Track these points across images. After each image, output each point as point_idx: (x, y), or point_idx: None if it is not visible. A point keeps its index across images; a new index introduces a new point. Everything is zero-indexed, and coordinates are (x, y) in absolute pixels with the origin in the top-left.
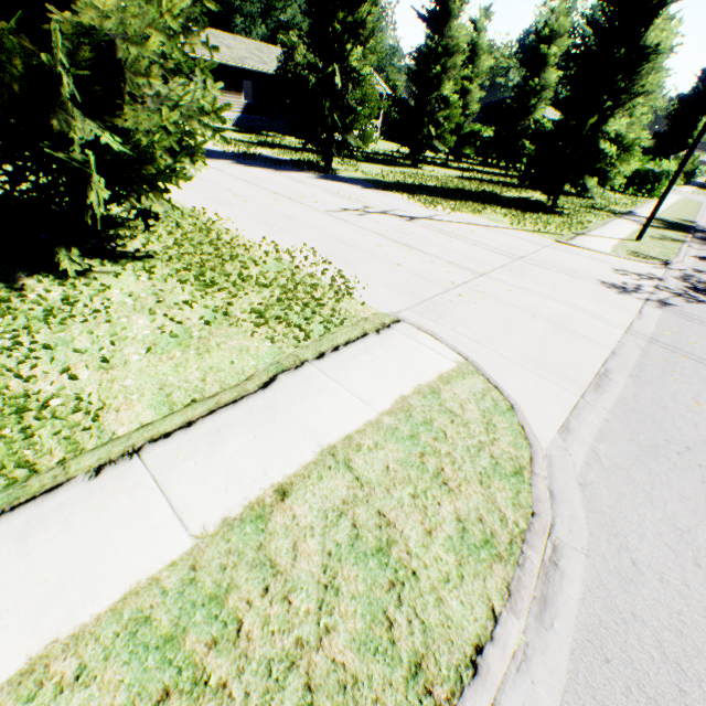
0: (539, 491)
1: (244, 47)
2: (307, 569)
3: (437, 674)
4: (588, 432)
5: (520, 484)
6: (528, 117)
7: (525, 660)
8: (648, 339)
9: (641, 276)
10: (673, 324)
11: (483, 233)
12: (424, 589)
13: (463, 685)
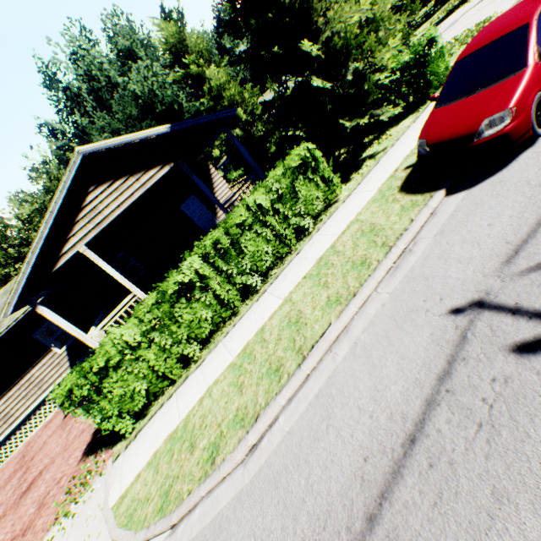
0: None
1: None
2: None
3: None
4: None
5: None
6: None
7: None
8: None
9: None
10: None
11: None
12: None
13: None
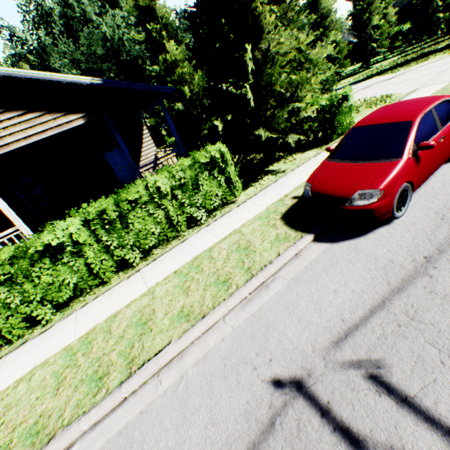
0: None
1: None
2: None
3: None
4: None
5: None
6: (434, 0)
7: None
8: None
9: None
10: None
11: (434, 64)
12: None
13: None
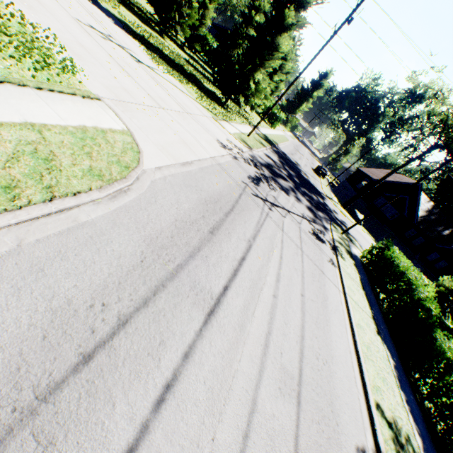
0: (133, 175)
1: None
2: (4, 151)
3: (58, 191)
4: (168, 173)
5: (126, 170)
6: (236, 50)
7: (98, 204)
8: (218, 163)
9: (237, 147)
10: (232, 165)
11: (178, 93)
12: (63, 175)
13: (68, 196)
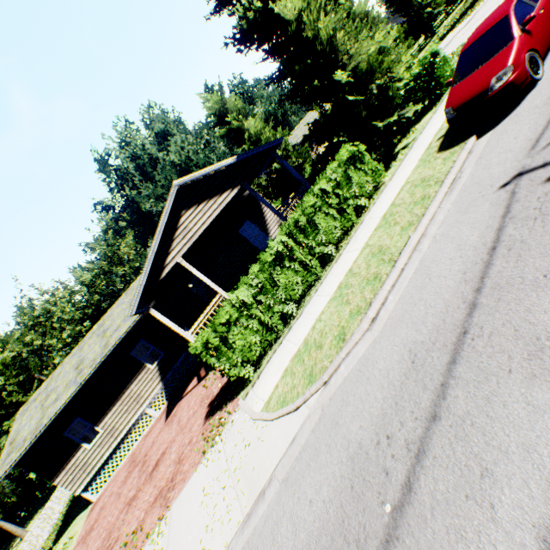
0: None
1: (314, 113)
2: None
3: None
4: None
5: None
6: None
7: None
8: None
9: None
10: None
11: None
12: None
13: None
